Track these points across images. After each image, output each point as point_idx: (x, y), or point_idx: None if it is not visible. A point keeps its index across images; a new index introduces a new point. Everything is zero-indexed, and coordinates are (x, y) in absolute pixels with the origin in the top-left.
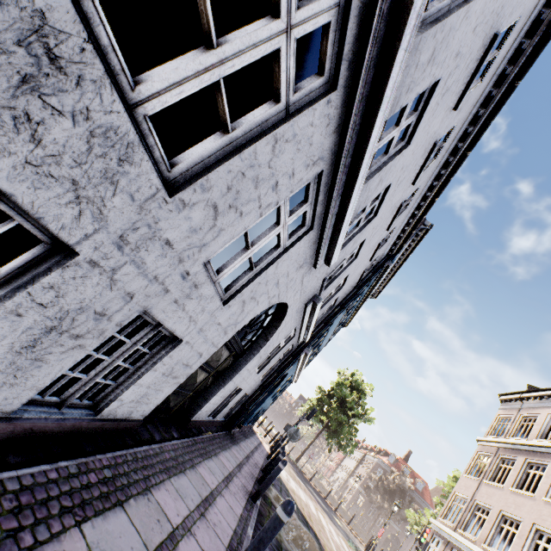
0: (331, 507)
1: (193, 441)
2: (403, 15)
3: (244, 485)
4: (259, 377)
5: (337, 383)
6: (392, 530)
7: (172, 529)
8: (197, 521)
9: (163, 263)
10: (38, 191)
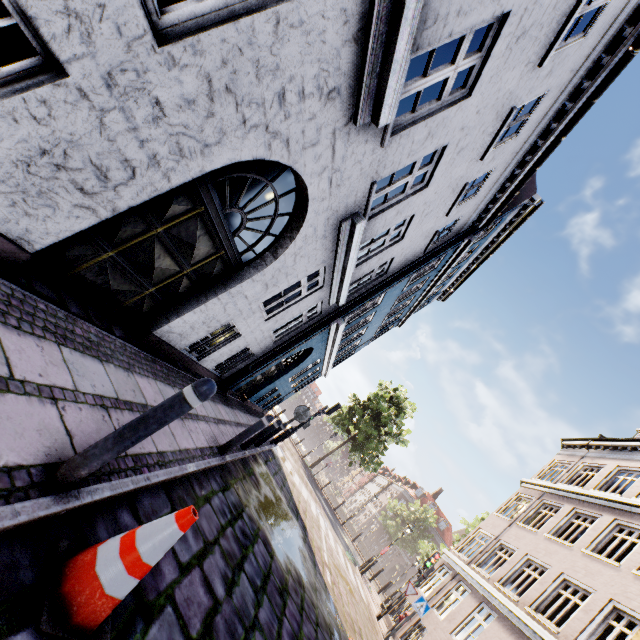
0: (339, 520)
1: (149, 358)
2: None
3: (215, 436)
4: (269, 331)
5: (375, 394)
6: (401, 561)
7: (7, 376)
8: (84, 404)
9: None
10: None
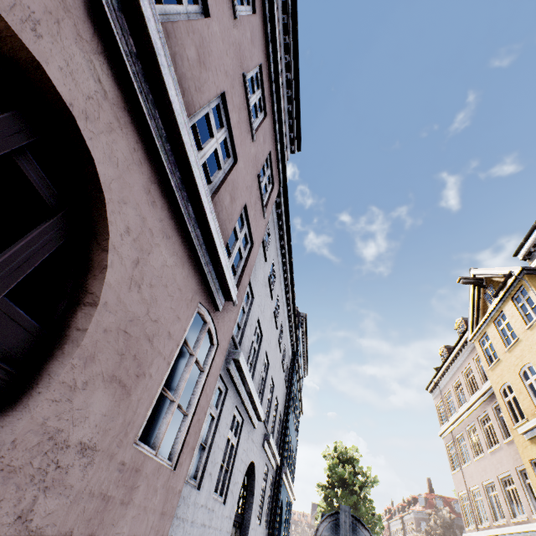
0: None
1: None
2: (238, 362)
3: None
4: (263, 526)
5: (328, 468)
6: None
7: None
8: None
9: (202, 515)
10: (178, 531)
